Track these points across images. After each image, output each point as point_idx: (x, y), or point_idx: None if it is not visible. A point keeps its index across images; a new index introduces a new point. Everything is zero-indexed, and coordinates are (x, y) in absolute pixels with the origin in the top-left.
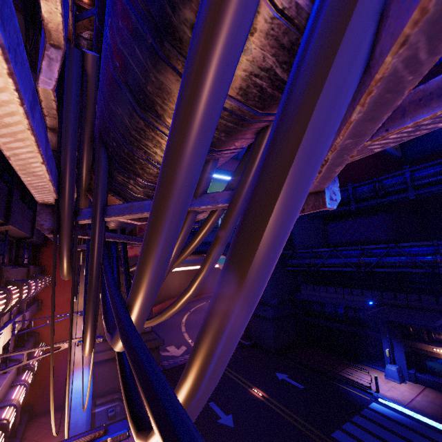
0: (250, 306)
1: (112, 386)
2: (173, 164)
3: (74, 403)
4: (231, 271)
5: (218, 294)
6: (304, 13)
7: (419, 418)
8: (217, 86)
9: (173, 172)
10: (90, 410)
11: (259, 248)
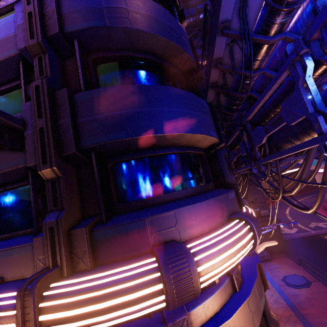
0: None
1: None
2: (310, 157)
3: None
4: (325, 169)
5: (324, 173)
6: None
7: None
8: (316, 148)
9: (310, 158)
10: None
11: None
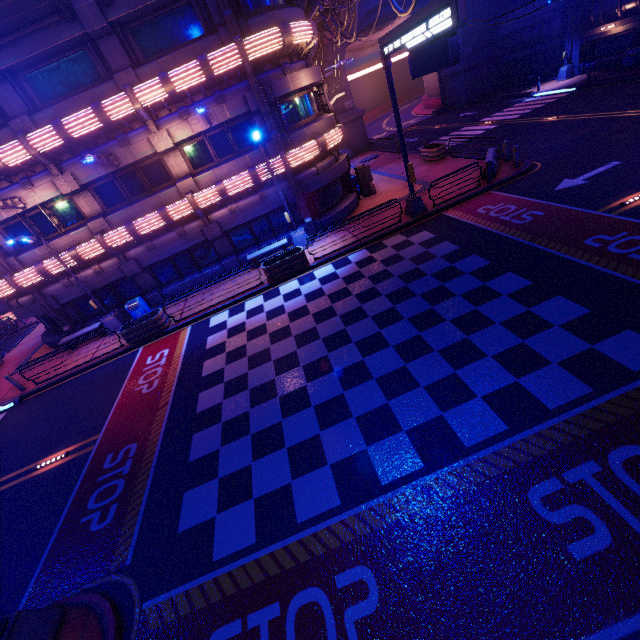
0: None
1: (340, 146)
2: None
3: None
4: None
5: None
6: None
7: (553, 93)
8: None
9: None
10: None
11: None
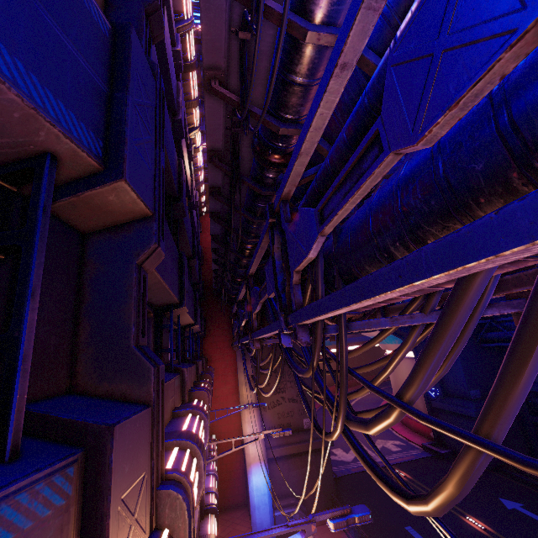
0: (522, 401)
1: (285, 489)
2: (451, 322)
3: (256, 501)
4: (507, 382)
5: (498, 394)
6: (530, 257)
7: None
8: (481, 289)
9: (451, 326)
10: (272, 512)
11: (526, 371)
